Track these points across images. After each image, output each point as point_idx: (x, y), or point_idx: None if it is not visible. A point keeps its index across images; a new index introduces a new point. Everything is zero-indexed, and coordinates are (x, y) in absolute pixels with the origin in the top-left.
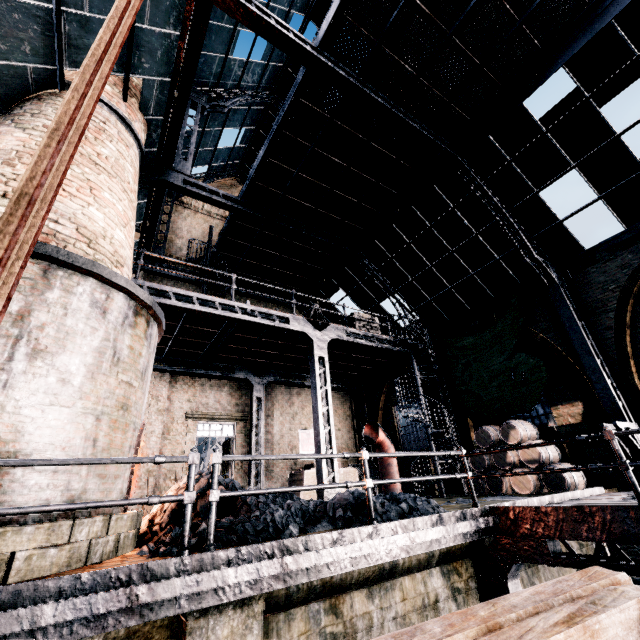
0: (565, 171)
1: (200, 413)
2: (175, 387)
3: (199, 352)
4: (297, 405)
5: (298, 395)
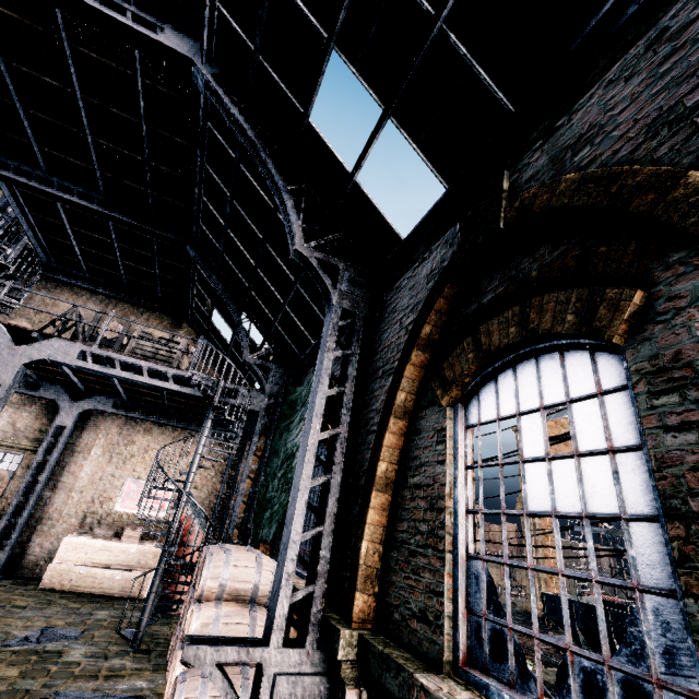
0: (320, 59)
1: None
2: None
3: None
4: (139, 445)
5: (146, 432)
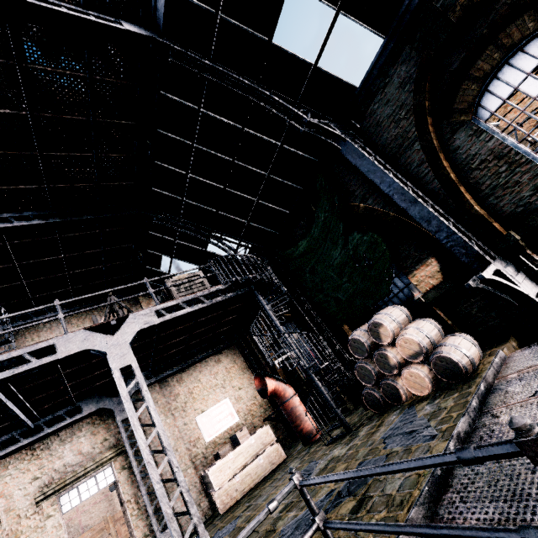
0: None
1: (54, 485)
2: (7, 475)
3: (5, 425)
4: (182, 393)
5: (179, 382)
